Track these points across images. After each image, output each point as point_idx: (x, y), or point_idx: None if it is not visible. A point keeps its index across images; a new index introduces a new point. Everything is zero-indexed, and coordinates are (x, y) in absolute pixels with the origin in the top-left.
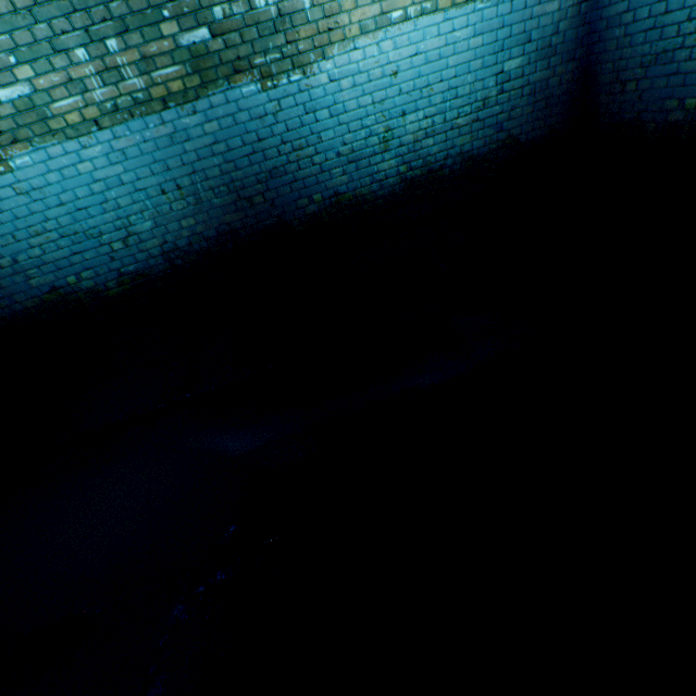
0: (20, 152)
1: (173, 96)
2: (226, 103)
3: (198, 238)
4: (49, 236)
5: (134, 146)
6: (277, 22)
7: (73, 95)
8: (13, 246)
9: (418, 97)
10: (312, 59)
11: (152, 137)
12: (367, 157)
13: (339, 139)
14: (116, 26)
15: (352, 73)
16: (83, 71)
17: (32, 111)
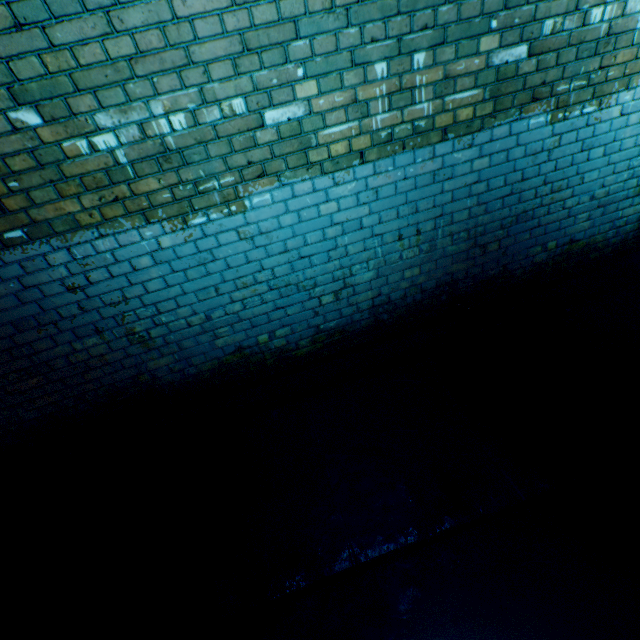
0: (261, 188)
1: (455, 125)
2: (506, 136)
3: (414, 290)
4: (256, 288)
5: (390, 183)
6: (600, 42)
7: (349, 119)
8: (211, 300)
9: None
10: (614, 88)
11: (413, 173)
12: (616, 200)
13: (599, 181)
14: (433, 36)
15: None
16: (372, 90)
17: (294, 138)
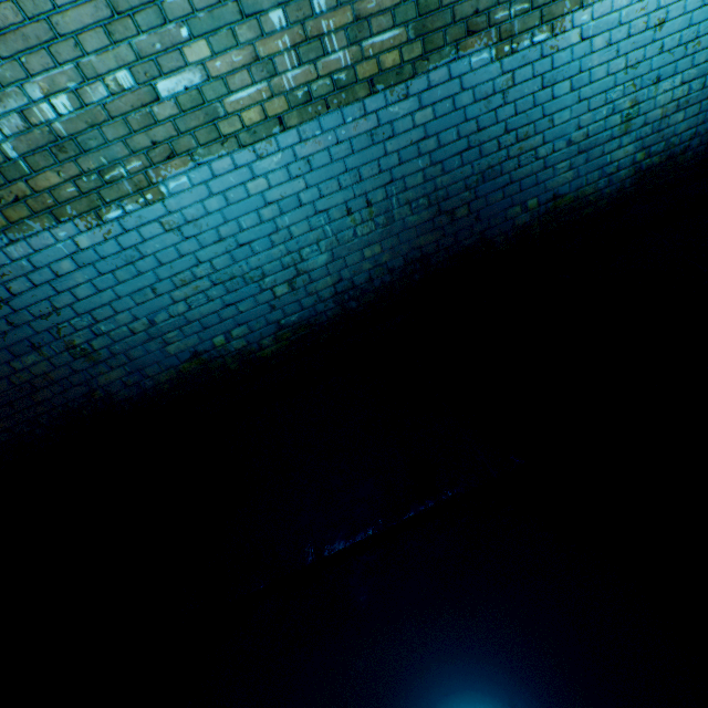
0: (175, 171)
1: (383, 74)
2: (447, 80)
3: (380, 271)
4: (197, 285)
5: (322, 150)
6: None
7: (255, 81)
8: (151, 302)
9: (679, 55)
10: (566, 8)
11: (347, 136)
12: (601, 143)
13: (574, 121)
14: None
15: (610, 26)
16: (274, 44)
17: (198, 109)
